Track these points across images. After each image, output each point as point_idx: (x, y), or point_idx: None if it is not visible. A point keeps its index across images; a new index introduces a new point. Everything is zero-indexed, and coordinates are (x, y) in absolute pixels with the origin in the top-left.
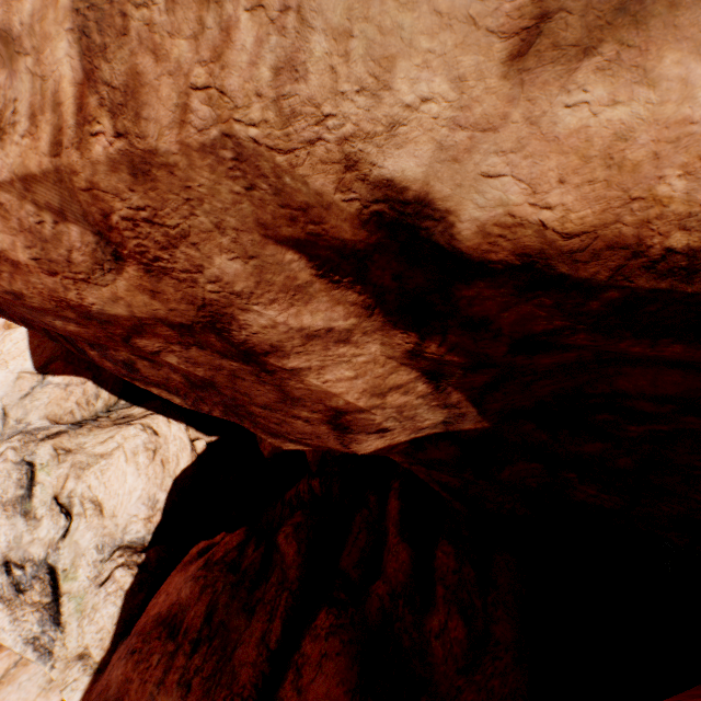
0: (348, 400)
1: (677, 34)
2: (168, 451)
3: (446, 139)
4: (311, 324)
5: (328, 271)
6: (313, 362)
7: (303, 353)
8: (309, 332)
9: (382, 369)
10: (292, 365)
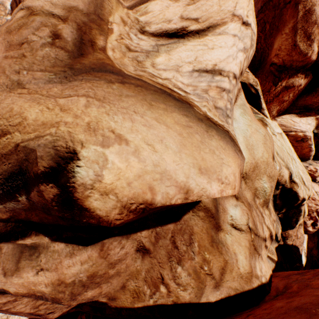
0: (28, 311)
1: (25, 271)
2: (14, 317)
3: (1, 283)
4: (3, 301)
5: (0, 293)
6: (11, 306)
7: (6, 305)
8: (4, 302)
9: (33, 302)
10: (5, 308)
